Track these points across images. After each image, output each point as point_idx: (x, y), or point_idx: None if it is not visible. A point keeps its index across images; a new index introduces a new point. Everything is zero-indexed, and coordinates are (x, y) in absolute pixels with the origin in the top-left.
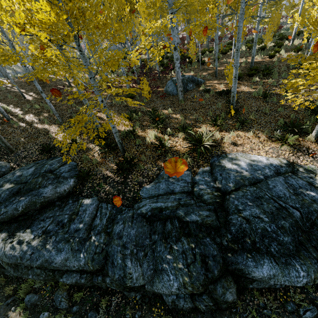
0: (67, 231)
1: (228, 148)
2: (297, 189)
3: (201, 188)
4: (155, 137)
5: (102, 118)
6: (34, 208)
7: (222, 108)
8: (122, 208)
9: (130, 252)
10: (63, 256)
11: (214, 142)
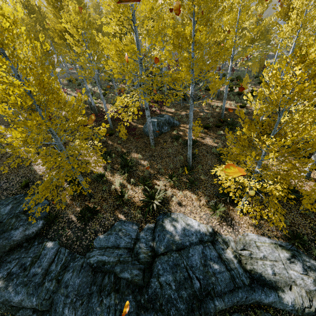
0: (27, 275)
1: (174, 207)
2: (208, 260)
3: (141, 246)
4: (120, 185)
5: (81, 154)
6: (4, 251)
7: (183, 161)
8: (76, 256)
9: (70, 301)
10: (20, 297)
11: (165, 198)
